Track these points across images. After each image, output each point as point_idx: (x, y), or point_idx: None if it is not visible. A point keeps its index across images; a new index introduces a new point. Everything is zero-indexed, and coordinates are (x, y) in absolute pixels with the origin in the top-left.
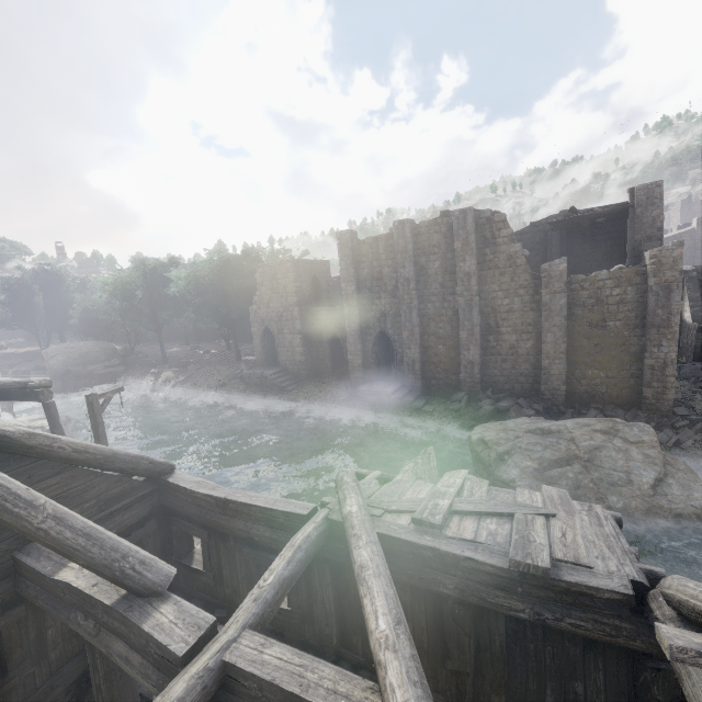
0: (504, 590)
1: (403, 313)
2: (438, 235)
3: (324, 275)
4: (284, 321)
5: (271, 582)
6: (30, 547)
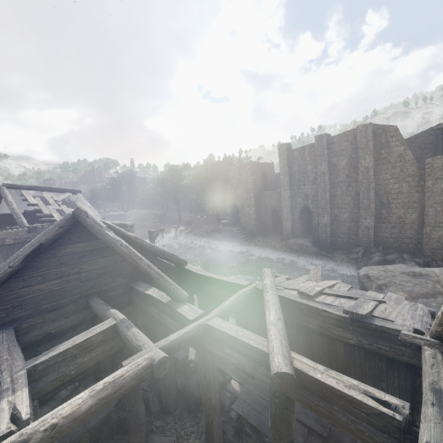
0: (342, 328)
1: (319, 194)
2: (346, 143)
3: (270, 172)
4: (245, 199)
5: (227, 304)
6: (134, 283)
